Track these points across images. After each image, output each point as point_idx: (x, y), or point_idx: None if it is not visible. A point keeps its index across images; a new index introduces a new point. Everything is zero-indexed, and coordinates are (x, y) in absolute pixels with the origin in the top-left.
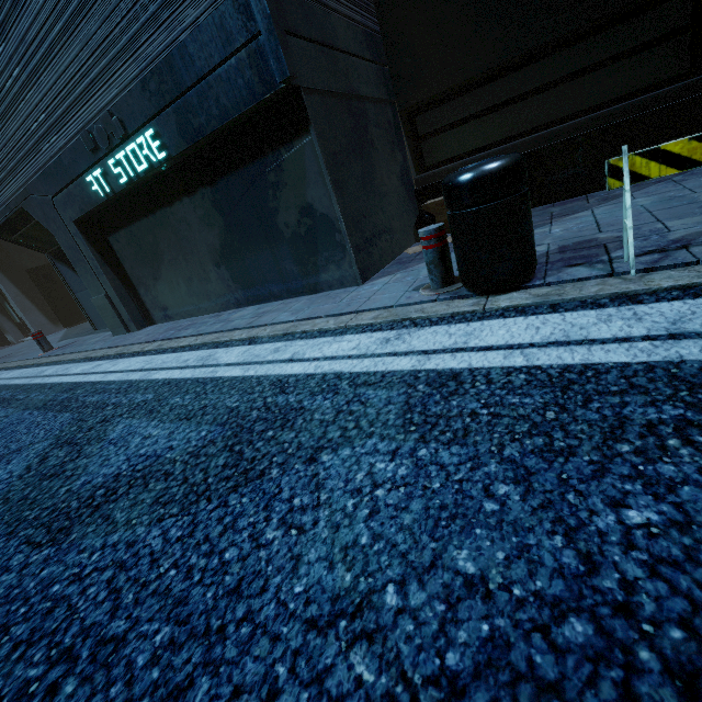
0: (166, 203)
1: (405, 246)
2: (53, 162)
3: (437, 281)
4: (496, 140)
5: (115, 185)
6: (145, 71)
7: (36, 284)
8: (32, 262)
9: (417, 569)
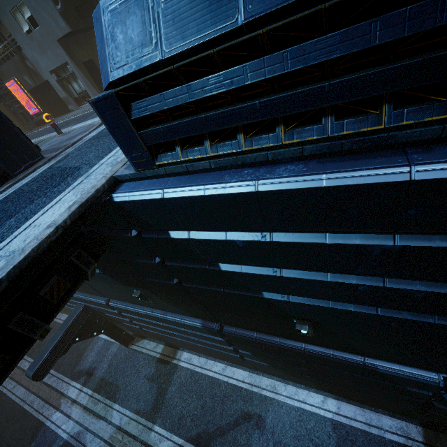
0: None
1: None
2: None
3: None
4: None
5: None
6: None
7: (87, 72)
8: (83, 58)
9: None
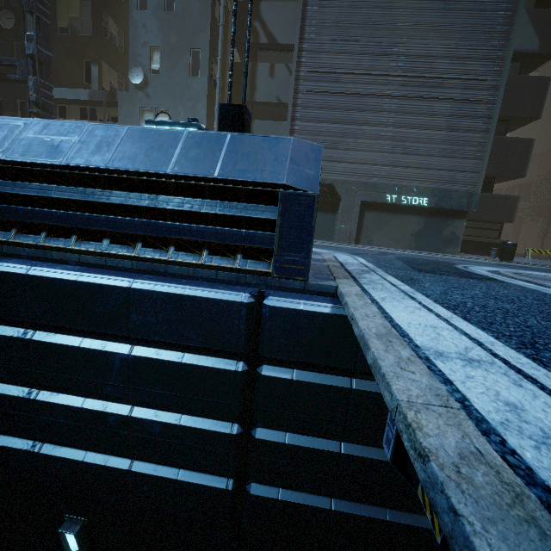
0: (405, 213)
1: None
2: (373, 184)
3: (493, 258)
4: None
5: (397, 202)
6: (435, 188)
7: None
8: None
9: None
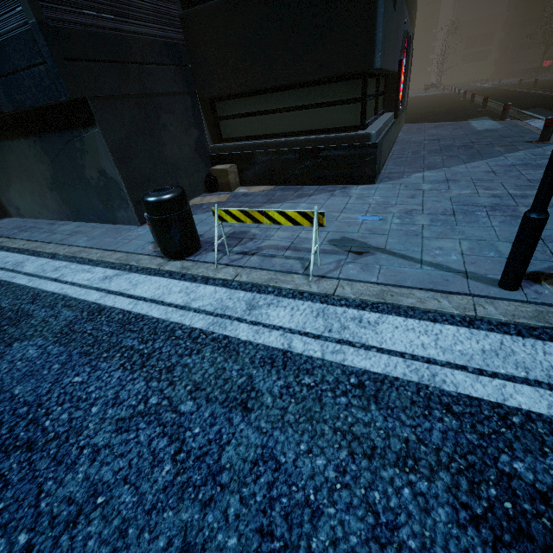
0: (8, 137)
1: (193, 196)
2: None
3: (156, 242)
4: (262, 134)
5: None
6: None
7: None
8: None
9: (2, 392)
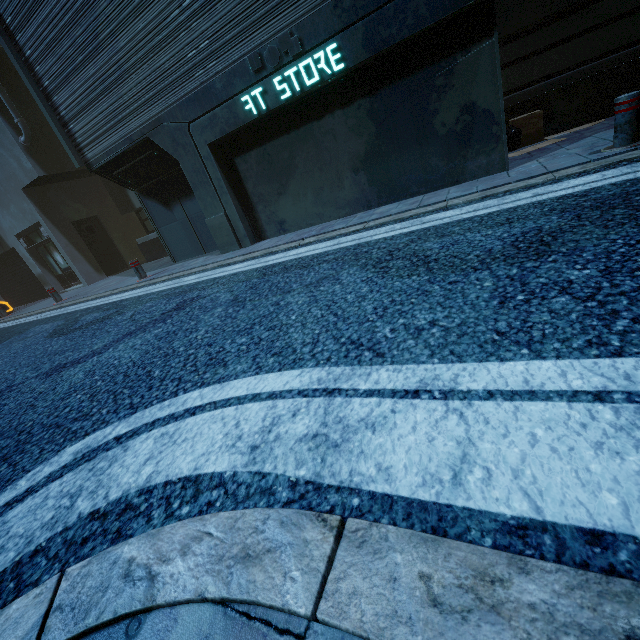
0: (314, 118)
1: None
2: (202, 88)
3: (627, 138)
4: (569, 66)
5: (272, 103)
6: None
7: (81, 236)
8: (76, 215)
9: None
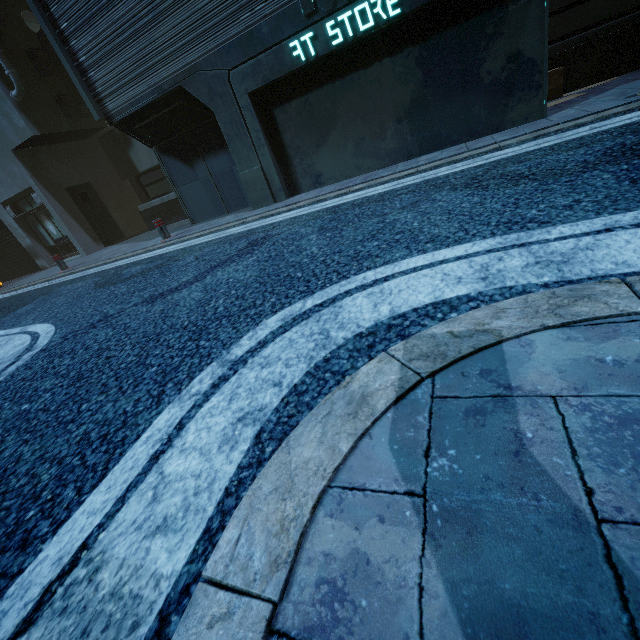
0: (361, 66)
1: None
2: (247, 32)
3: None
4: (585, 26)
5: (321, 49)
6: None
7: (75, 203)
8: (69, 181)
9: None
